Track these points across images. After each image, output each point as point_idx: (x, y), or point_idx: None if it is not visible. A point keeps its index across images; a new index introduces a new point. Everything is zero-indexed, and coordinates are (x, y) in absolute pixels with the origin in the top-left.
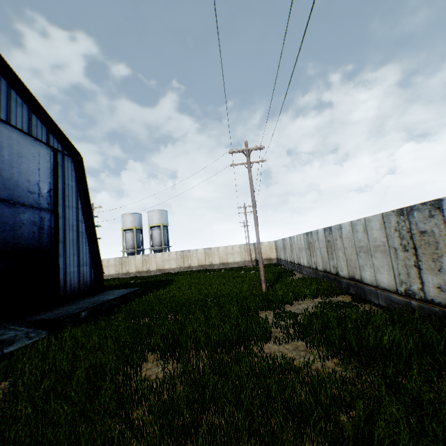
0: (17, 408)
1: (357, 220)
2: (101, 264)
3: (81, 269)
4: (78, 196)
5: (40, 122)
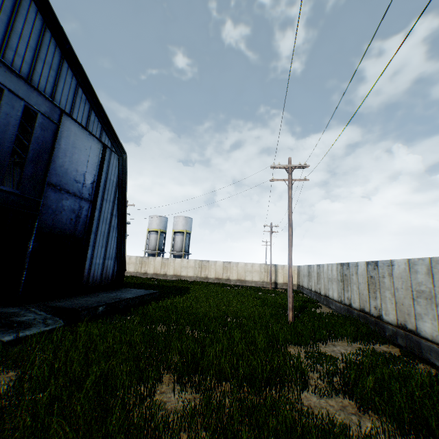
0: (17, 412)
1: (418, 259)
2: (124, 260)
3: (105, 262)
4: (116, 191)
5: (97, 119)
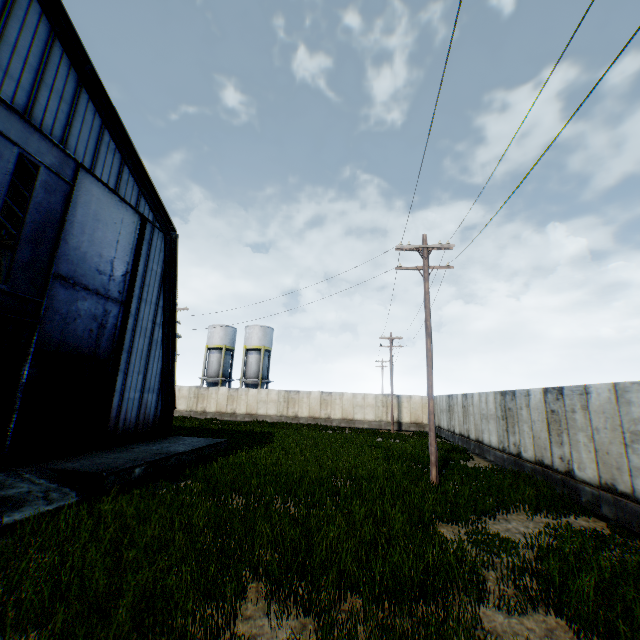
0: None
1: (632, 383)
2: (174, 393)
3: (144, 396)
4: (161, 287)
5: (132, 179)
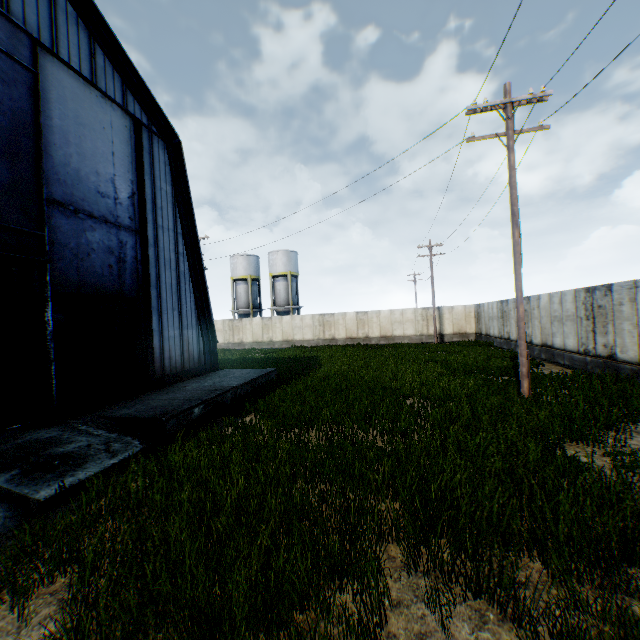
0: None
1: None
2: (213, 327)
3: (183, 333)
4: (175, 210)
5: (110, 65)
